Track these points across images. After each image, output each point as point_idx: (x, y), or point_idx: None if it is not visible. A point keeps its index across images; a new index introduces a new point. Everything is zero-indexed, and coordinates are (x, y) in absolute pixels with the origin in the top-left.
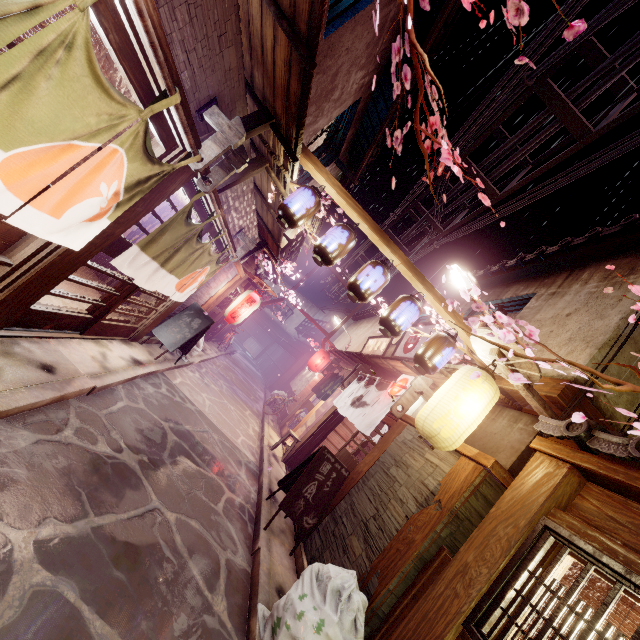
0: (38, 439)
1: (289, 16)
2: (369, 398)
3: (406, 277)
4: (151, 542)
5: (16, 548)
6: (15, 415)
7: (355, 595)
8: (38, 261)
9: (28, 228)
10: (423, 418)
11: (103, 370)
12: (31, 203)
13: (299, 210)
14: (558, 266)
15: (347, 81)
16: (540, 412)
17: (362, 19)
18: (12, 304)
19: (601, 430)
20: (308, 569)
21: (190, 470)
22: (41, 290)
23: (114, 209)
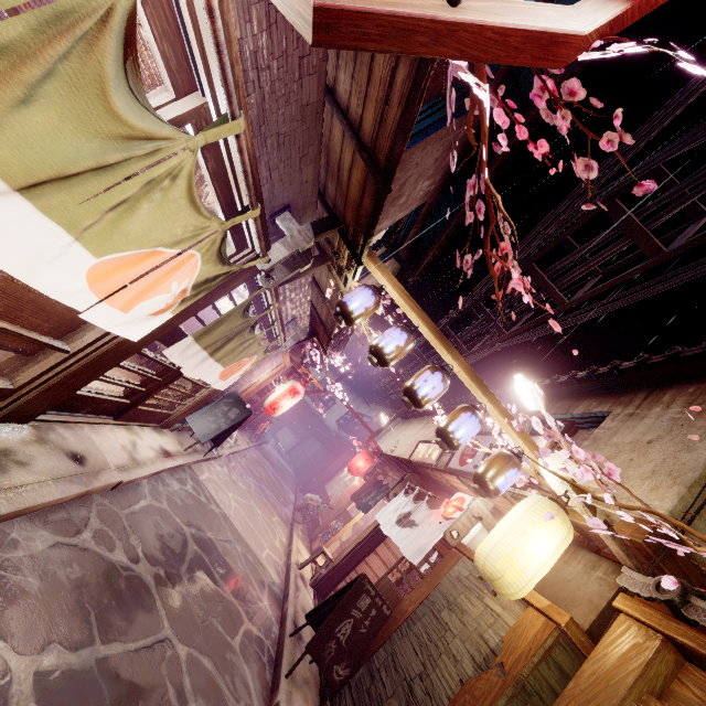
0: (56, 541)
1: (369, 148)
2: (418, 517)
3: (467, 385)
4: (157, 684)
5: (15, 680)
6: (37, 511)
7: None
8: (95, 349)
9: (97, 322)
10: (484, 554)
11: (131, 462)
12: (106, 300)
13: (358, 309)
14: (635, 383)
15: (414, 189)
16: (623, 559)
17: (433, 140)
18: (59, 390)
19: (698, 595)
20: None
21: (208, 590)
22: (90, 376)
23: (179, 304)
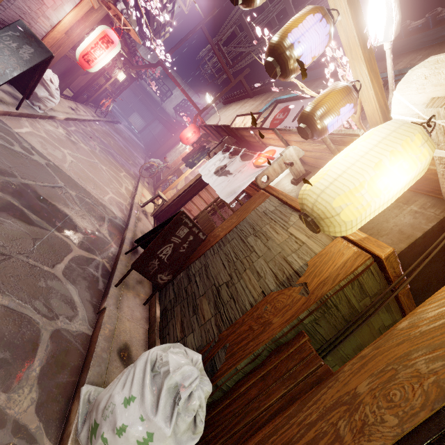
0: None
1: None
2: (232, 168)
3: None
4: None
5: None
6: None
7: (197, 393)
8: None
9: None
10: (317, 191)
11: None
12: None
13: None
14: None
15: None
16: None
17: None
18: None
19: None
20: (143, 358)
21: (14, 230)
22: None
23: None
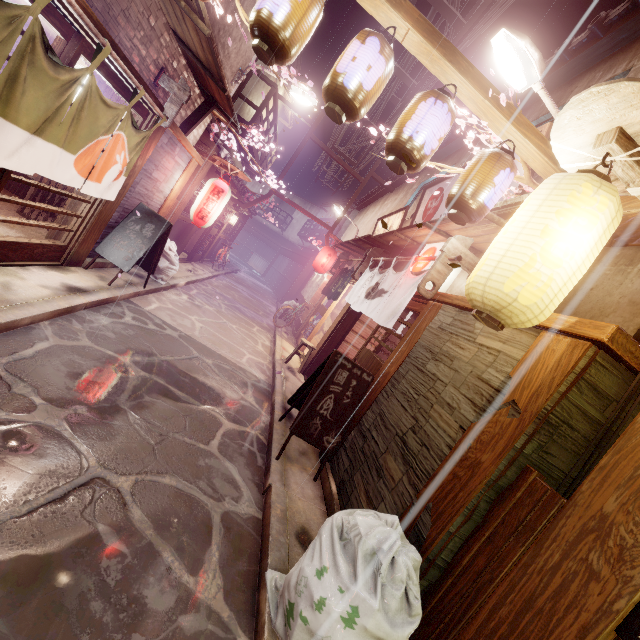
0: None
1: None
2: (386, 284)
3: (422, 60)
4: (78, 535)
5: None
6: None
7: (401, 559)
8: None
9: None
10: (482, 281)
11: None
12: None
13: None
14: None
15: None
16: None
17: None
18: None
19: None
20: (327, 525)
21: (166, 409)
22: None
23: None
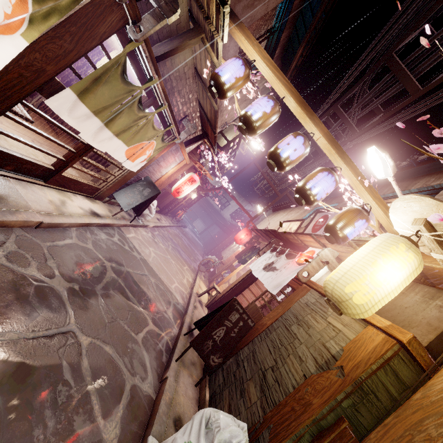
0: None
1: None
2: (278, 264)
3: (325, 151)
4: (52, 363)
5: None
6: None
7: None
8: None
9: None
10: (333, 281)
11: (57, 212)
12: None
13: (229, 78)
14: None
15: None
16: None
17: None
18: None
19: None
20: (199, 414)
21: (120, 302)
22: None
23: (28, 25)
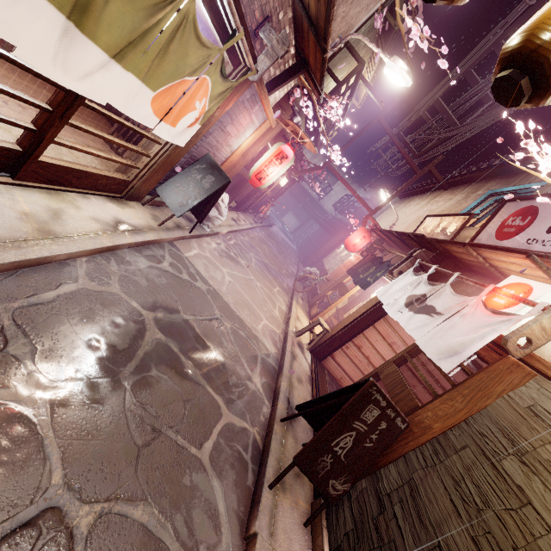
0: None
1: None
2: (440, 303)
3: None
4: None
5: None
6: None
7: None
8: None
9: None
10: None
11: (38, 235)
12: None
13: None
14: None
15: None
16: None
17: None
18: None
19: None
20: None
21: (169, 389)
22: None
23: None
